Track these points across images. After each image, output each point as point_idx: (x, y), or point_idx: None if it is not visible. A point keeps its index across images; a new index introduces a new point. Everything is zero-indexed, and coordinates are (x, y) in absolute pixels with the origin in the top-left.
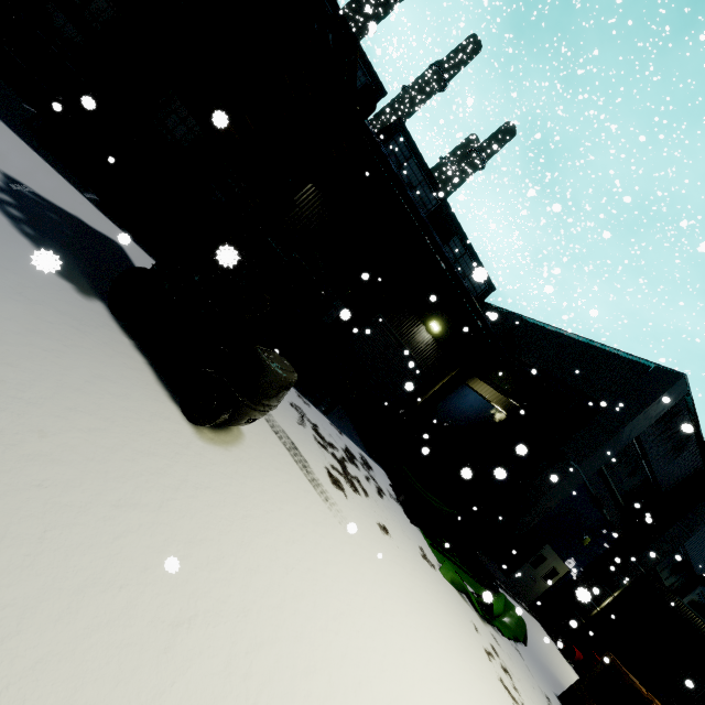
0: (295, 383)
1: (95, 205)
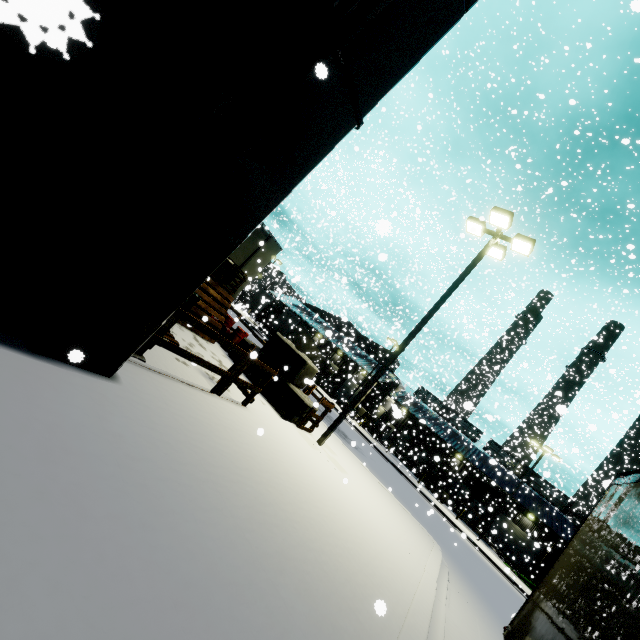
0: (461, 518)
1: (416, 477)
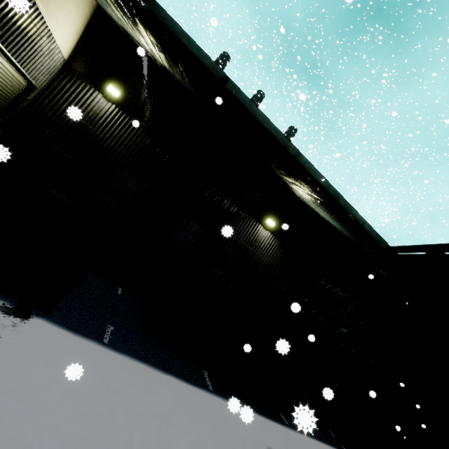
0: None
1: (219, 394)
